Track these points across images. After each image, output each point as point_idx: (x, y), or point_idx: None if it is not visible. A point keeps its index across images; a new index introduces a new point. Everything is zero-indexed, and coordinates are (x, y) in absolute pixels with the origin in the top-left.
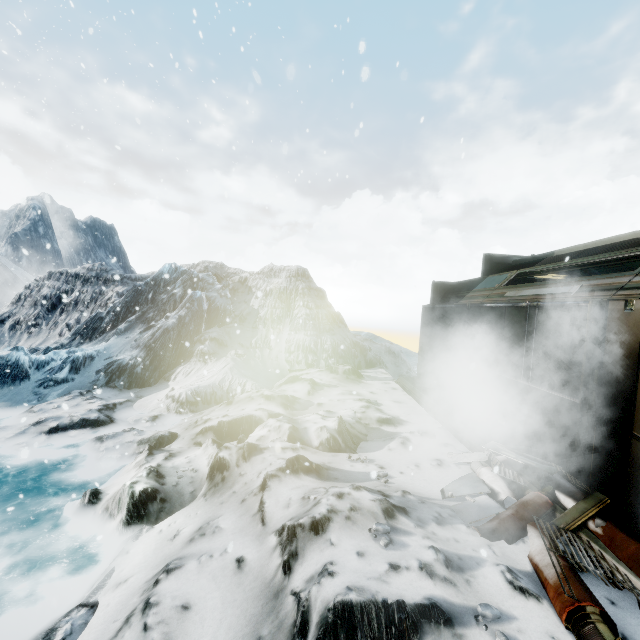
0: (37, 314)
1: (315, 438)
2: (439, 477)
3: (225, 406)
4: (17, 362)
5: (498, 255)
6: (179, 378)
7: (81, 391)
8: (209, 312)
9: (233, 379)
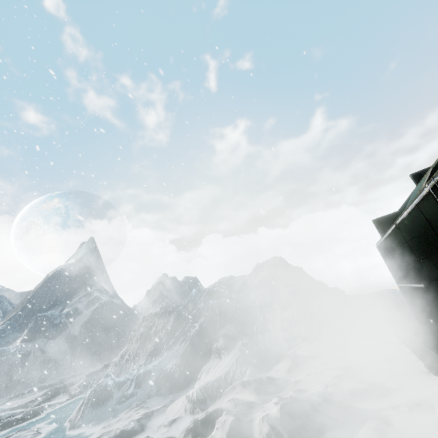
0: (138, 346)
1: (257, 434)
2: None
3: (217, 400)
4: (106, 386)
5: (426, 169)
6: (202, 377)
7: (138, 403)
8: (221, 314)
9: (236, 369)
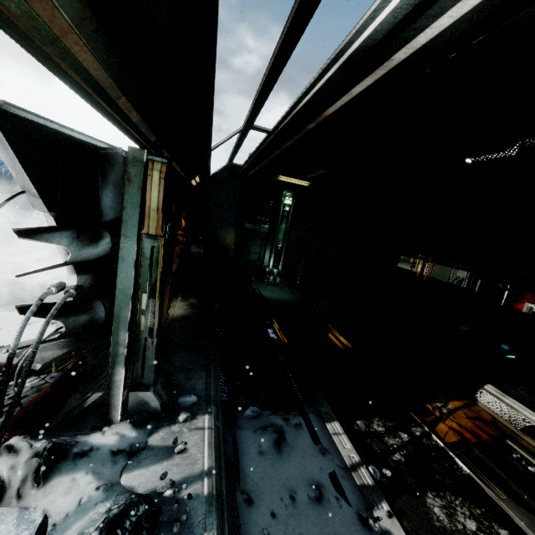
0: None
1: None
2: (35, 333)
3: None
4: None
5: None
6: None
7: None
8: None
9: None
